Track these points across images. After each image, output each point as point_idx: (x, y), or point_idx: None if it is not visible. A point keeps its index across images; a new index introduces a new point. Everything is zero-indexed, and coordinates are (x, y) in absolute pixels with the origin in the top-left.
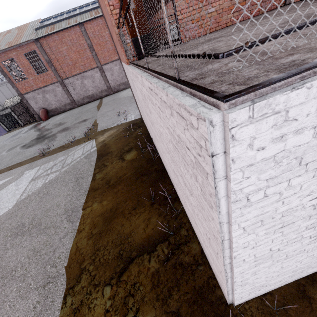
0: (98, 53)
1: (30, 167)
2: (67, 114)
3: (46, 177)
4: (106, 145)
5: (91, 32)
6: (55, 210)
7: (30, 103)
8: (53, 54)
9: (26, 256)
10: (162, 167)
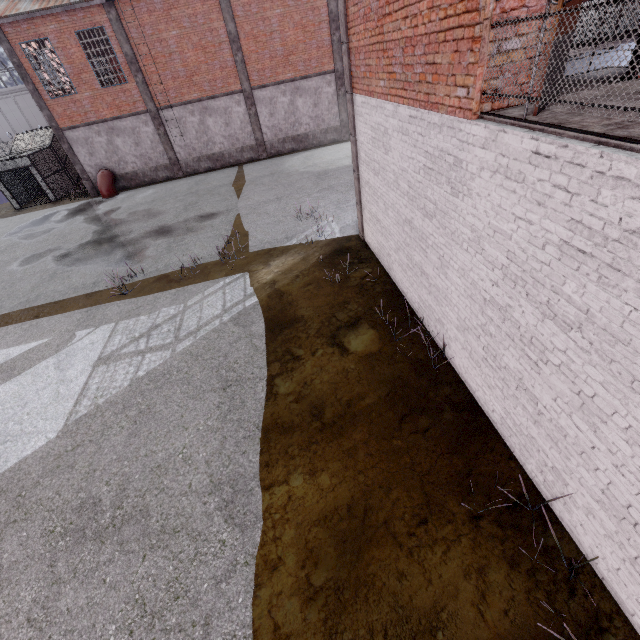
0: (248, 58)
1: (89, 321)
2: (161, 191)
3: (138, 359)
4: (284, 295)
5: (240, 5)
6: (183, 475)
7: (78, 153)
8: (145, 44)
9: (120, 624)
10: (466, 395)
